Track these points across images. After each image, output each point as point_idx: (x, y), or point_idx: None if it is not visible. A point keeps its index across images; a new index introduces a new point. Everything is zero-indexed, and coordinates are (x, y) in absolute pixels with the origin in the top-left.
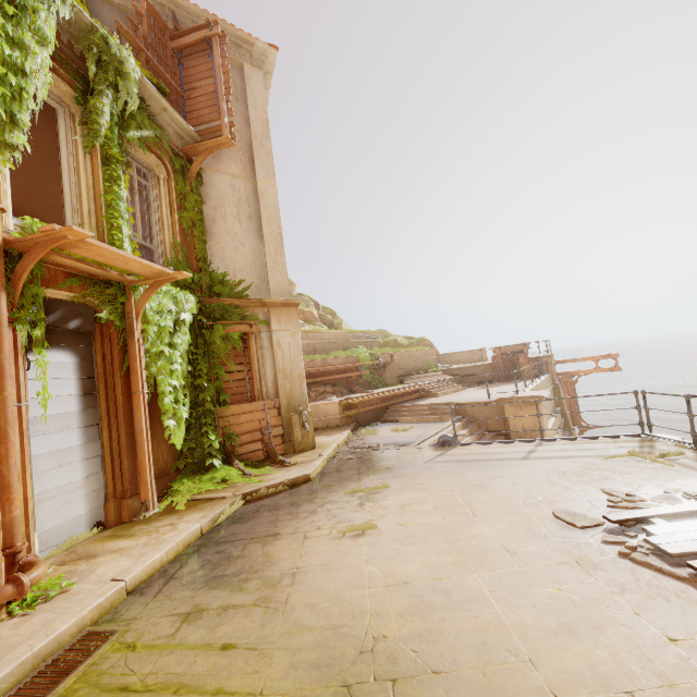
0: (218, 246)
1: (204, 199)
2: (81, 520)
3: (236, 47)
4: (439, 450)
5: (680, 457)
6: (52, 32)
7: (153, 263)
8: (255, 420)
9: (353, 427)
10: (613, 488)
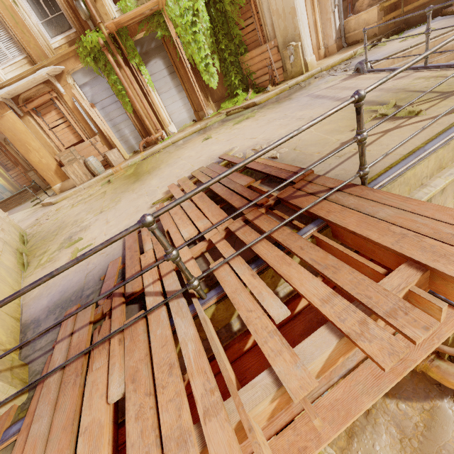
0: None
1: None
2: (187, 119)
3: None
4: (343, 79)
5: (403, 119)
6: None
7: (146, 3)
8: (263, 60)
9: (382, 36)
10: (275, 140)
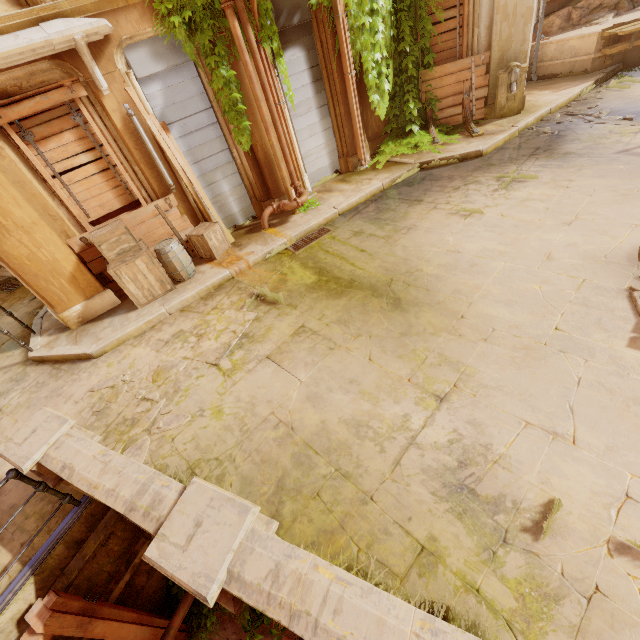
0: None
1: None
2: (327, 168)
3: None
4: None
5: None
6: None
7: None
8: (458, 83)
9: (604, 75)
10: None
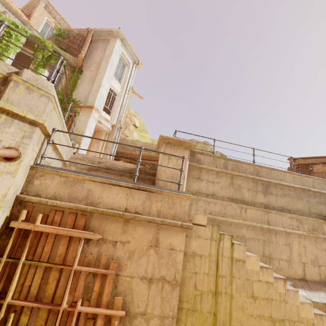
0: (77, 91)
1: (80, 79)
2: None
3: (109, 35)
4: None
5: None
6: (23, 39)
7: None
8: None
9: None
10: None
